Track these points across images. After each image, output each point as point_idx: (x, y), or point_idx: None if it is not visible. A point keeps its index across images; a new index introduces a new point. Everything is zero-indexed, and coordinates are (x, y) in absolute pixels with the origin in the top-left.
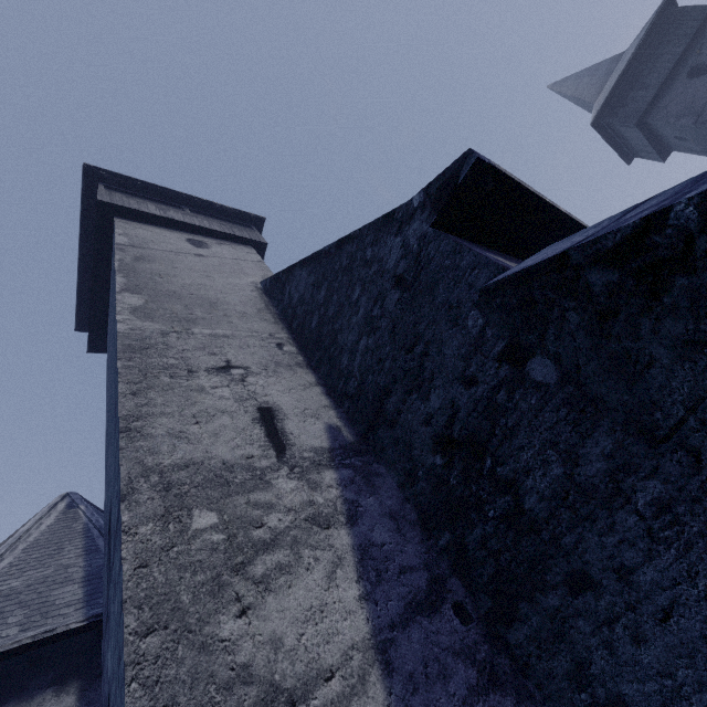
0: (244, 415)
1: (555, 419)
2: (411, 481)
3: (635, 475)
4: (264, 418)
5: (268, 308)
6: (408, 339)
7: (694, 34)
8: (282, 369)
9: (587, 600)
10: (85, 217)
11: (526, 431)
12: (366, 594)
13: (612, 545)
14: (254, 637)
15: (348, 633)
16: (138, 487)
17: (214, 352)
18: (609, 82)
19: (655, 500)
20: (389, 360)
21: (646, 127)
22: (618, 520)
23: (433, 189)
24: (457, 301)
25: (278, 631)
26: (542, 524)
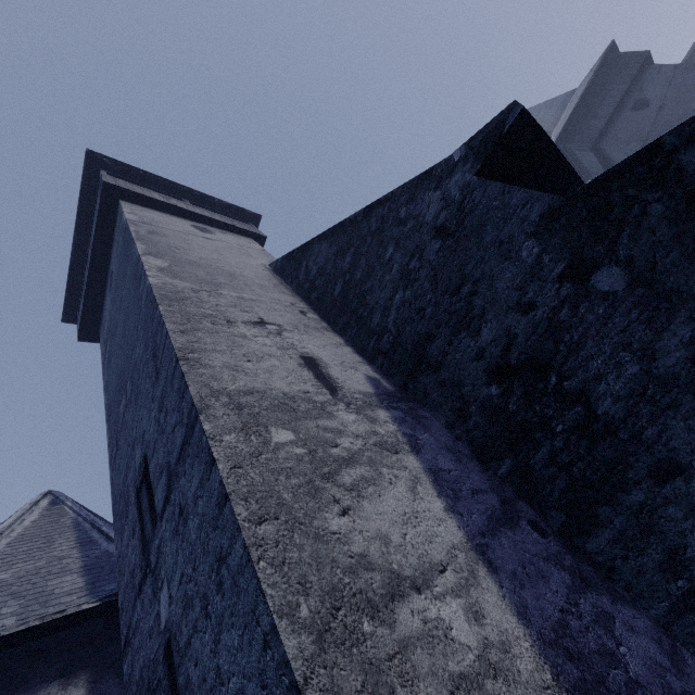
0: (290, 360)
1: (626, 322)
2: (462, 418)
3: None
4: (309, 364)
5: (283, 284)
6: (452, 283)
7: (635, 75)
8: (311, 330)
9: (676, 486)
10: (83, 203)
11: (594, 340)
12: (449, 507)
13: None
14: (362, 533)
15: (446, 536)
16: (211, 404)
17: (246, 310)
18: (564, 113)
19: None
20: (431, 307)
21: (599, 152)
22: None
23: (476, 142)
24: (509, 236)
25: (382, 530)
26: (620, 424)
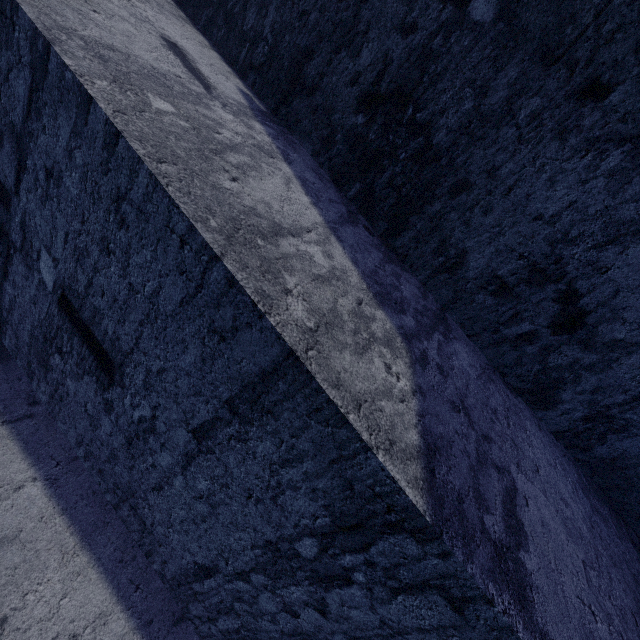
0: (150, 35)
1: (480, 58)
2: (327, 146)
3: (525, 96)
4: (173, 49)
5: None
6: None
7: None
8: (167, 13)
9: (461, 198)
10: None
11: (452, 74)
12: (314, 203)
13: (491, 154)
14: (250, 196)
15: (311, 217)
16: (63, 40)
17: None
18: None
19: (532, 113)
20: (316, 12)
21: None
22: (501, 135)
23: None
24: None
25: (266, 199)
26: (444, 153)
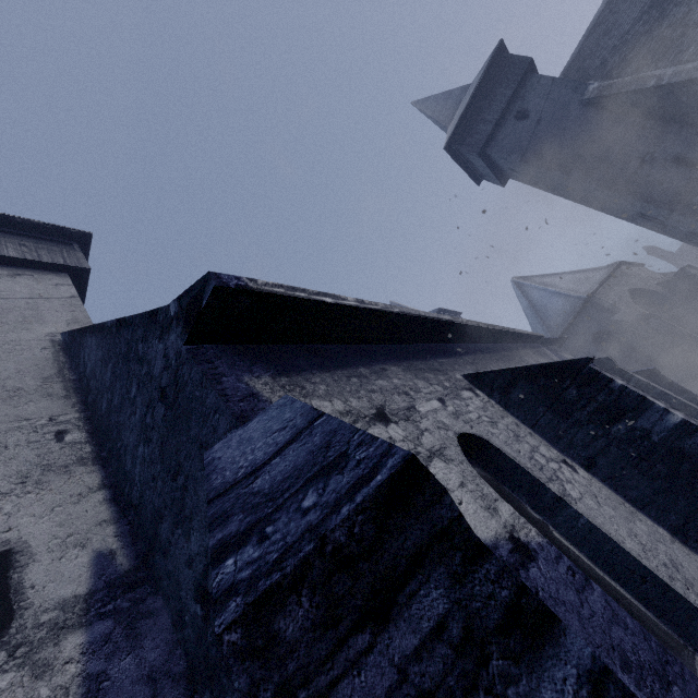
0: None
1: None
2: (181, 623)
3: None
4: None
5: (62, 374)
6: (172, 465)
7: (519, 81)
8: (51, 475)
9: None
10: None
11: None
12: None
13: None
14: None
15: None
16: None
17: None
18: (458, 110)
19: None
20: (160, 481)
21: (487, 157)
22: None
23: (184, 303)
24: (206, 441)
25: None
26: None
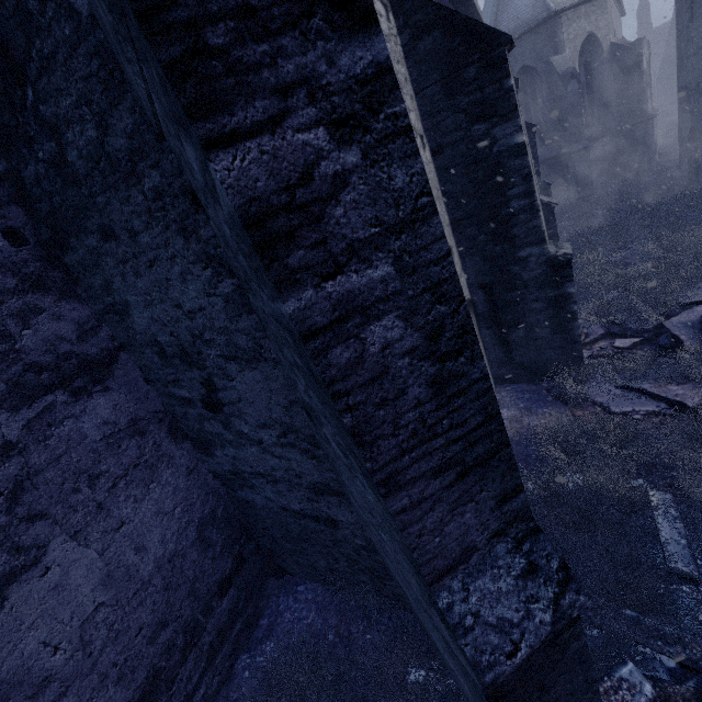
0: None
1: (88, 70)
2: None
3: (146, 162)
4: None
5: None
6: None
7: None
8: None
9: (112, 246)
10: None
11: (63, 71)
12: None
13: (128, 213)
14: None
15: None
16: None
17: None
18: None
19: (155, 188)
20: None
21: None
22: (132, 196)
23: None
24: None
25: None
26: (83, 180)
